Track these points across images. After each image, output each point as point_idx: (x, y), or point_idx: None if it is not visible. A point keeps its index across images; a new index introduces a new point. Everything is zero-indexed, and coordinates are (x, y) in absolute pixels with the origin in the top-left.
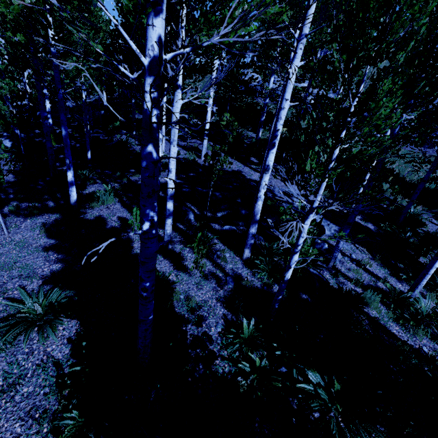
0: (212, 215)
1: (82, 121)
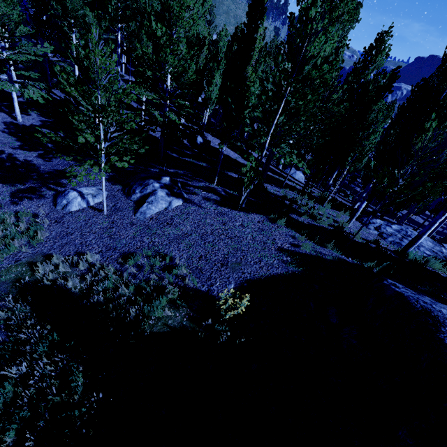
0: None
1: None
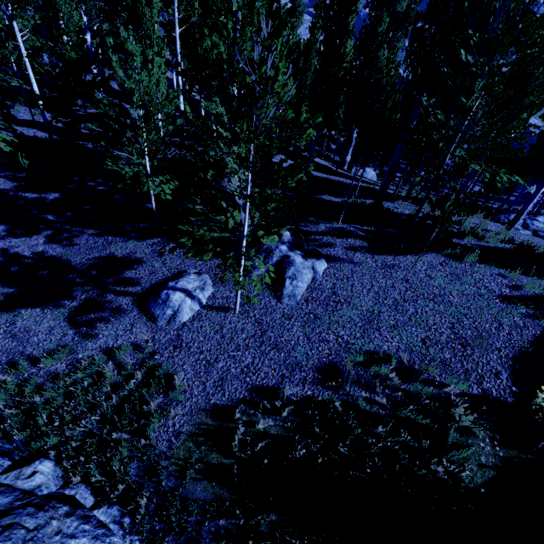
0: None
1: None
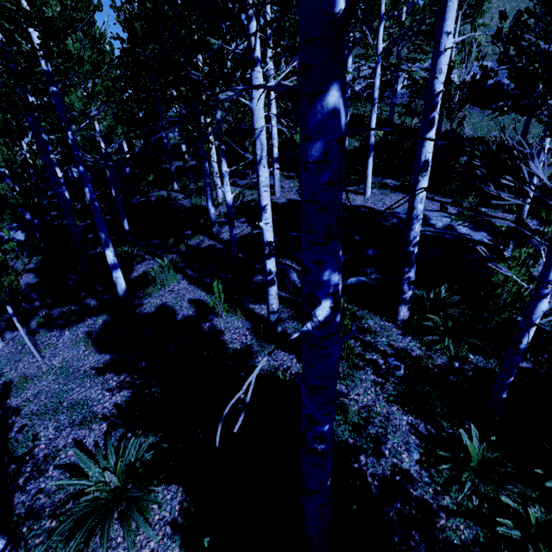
0: None
1: (105, 188)
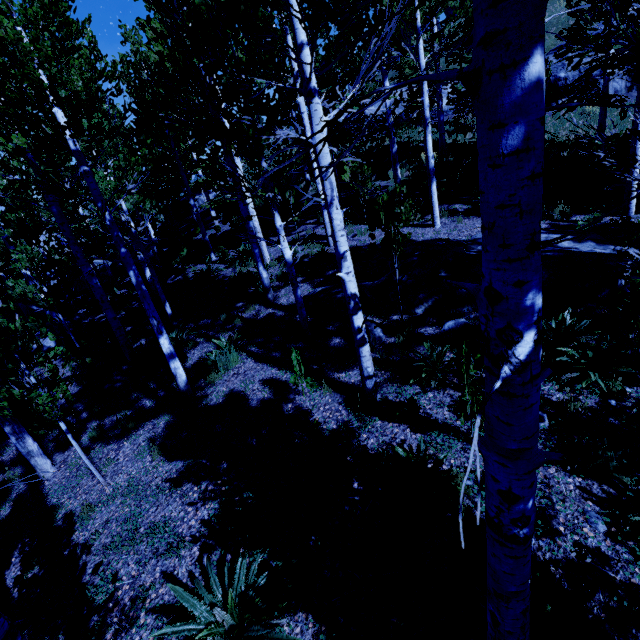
0: (408, 316)
1: None
